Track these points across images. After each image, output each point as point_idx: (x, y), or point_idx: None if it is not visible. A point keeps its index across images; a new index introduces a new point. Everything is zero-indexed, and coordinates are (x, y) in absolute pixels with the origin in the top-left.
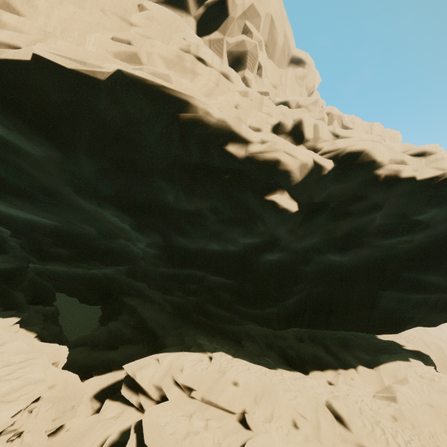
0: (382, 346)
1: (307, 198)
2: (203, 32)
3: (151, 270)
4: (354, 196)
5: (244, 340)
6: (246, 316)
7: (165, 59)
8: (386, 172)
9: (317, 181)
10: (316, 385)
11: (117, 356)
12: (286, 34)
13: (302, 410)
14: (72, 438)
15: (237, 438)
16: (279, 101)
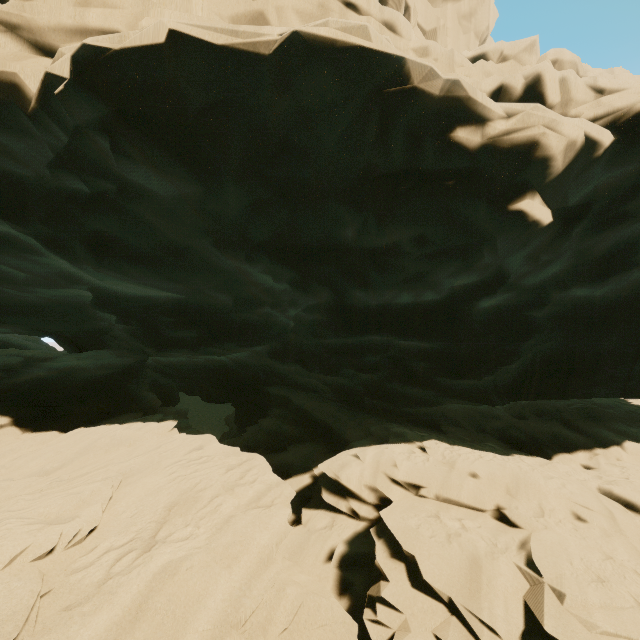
0: None
1: (560, 200)
2: None
3: (307, 345)
4: (638, 186)
5: (443, 425)
6: (450, 392)
7: (302, 15)
8: None
9: (582, 171)
10: (571, 470)
11: (291, 458)
12: None
13: (581, 499)
14: (289, 553)
15: (512, 537)
16: (469, 56)
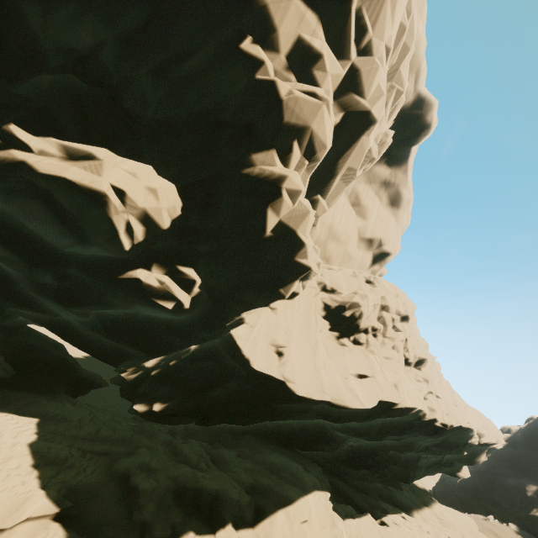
0: (412, 487)
1: None
2: (374, 262)
3: (357, 456)
4: None
5: (370, 492)
6: (391, 483)
7: None
8: (484, 440)
9: None
10: (425, 523)
11: None
12: None
13: None
14: None
15: None
16: None
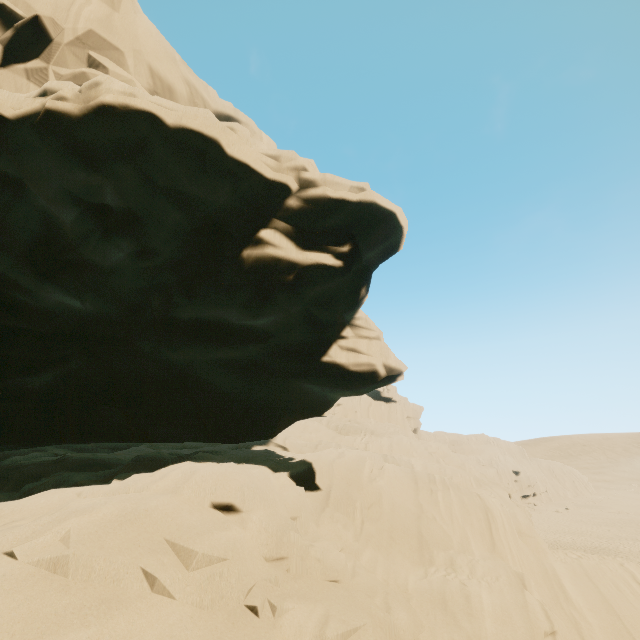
0: None
1: None
2: (15, 59)
3: None
4: None
5: None
6: None
7: None
8: None
9: None
10: None
11: None
12: (191, 82)
13: None
14: None
15: None
16: None
